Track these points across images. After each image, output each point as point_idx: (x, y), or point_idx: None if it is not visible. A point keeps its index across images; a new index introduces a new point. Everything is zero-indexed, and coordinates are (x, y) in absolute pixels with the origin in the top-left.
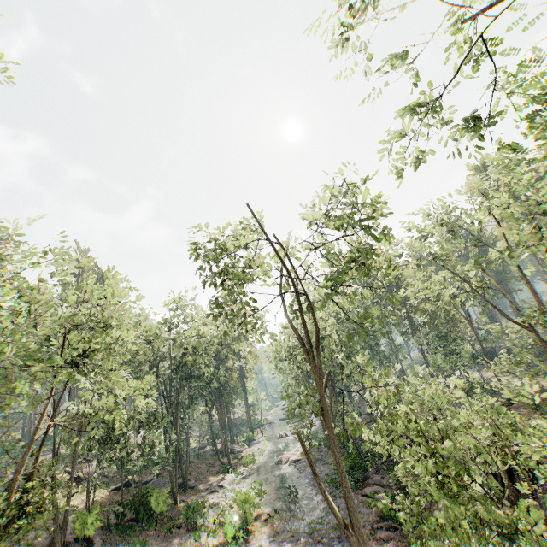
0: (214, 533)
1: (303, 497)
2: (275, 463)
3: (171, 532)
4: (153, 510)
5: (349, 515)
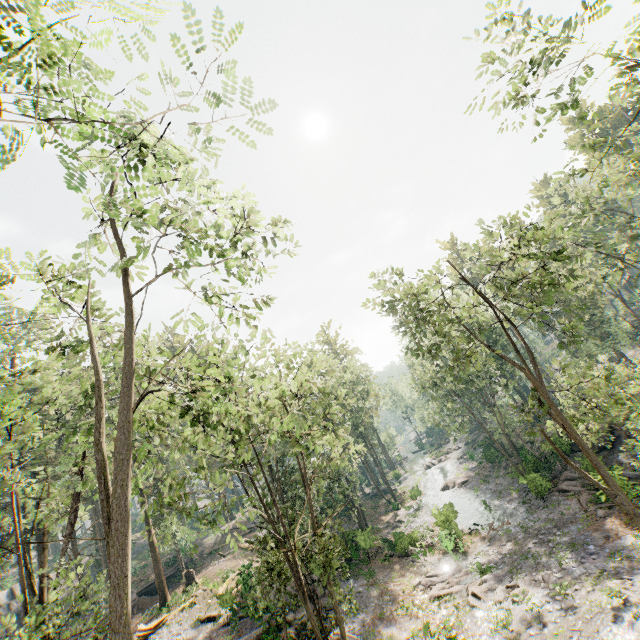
0: (427, 554)
1: (496, 508)
2: (442, 490)
3: (388, 561)
4: (362, 548)
5: (605, 480)
